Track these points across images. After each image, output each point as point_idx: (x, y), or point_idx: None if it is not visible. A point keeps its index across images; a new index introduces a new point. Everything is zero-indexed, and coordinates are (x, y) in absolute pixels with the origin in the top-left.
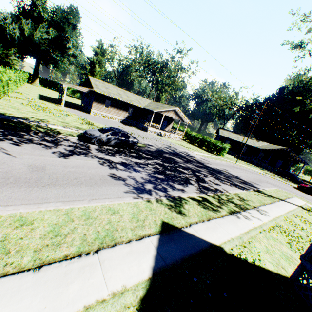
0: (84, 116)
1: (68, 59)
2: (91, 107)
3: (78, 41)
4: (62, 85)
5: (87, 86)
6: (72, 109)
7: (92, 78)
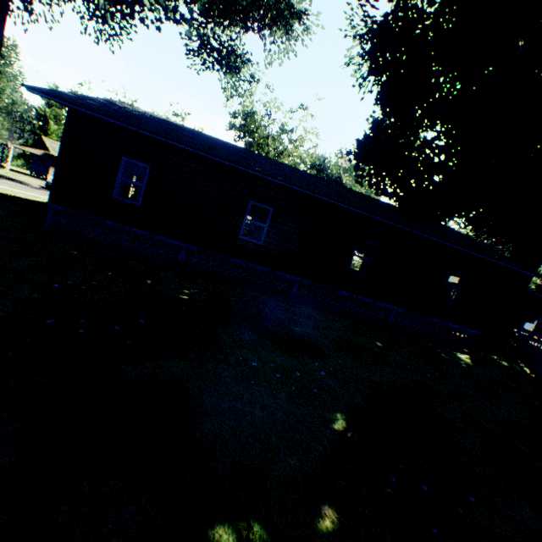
0: (40, 181)
1: (1, 108)
2: (49, 173)
3: (17, 83)
4: (6, 145)
5: (41, 148)
6: (21, 175)
7: (48, 140)
